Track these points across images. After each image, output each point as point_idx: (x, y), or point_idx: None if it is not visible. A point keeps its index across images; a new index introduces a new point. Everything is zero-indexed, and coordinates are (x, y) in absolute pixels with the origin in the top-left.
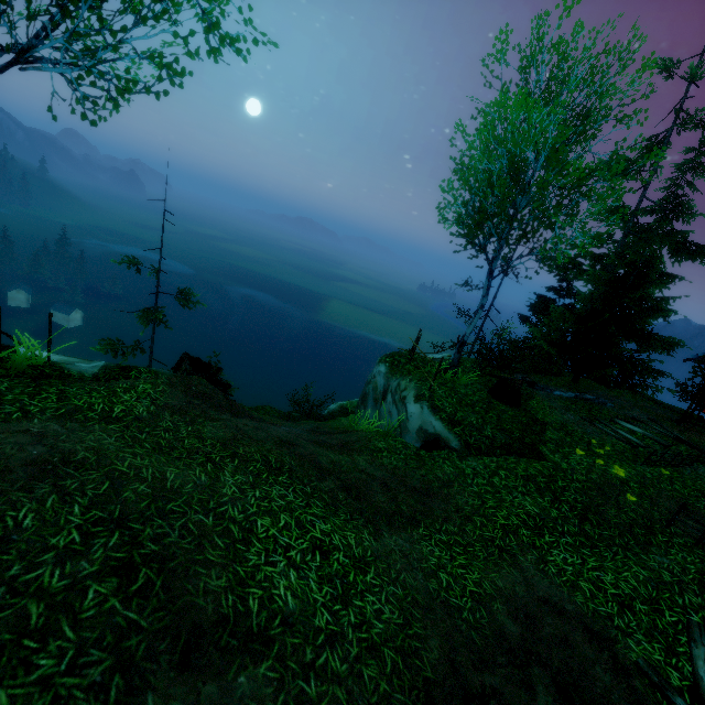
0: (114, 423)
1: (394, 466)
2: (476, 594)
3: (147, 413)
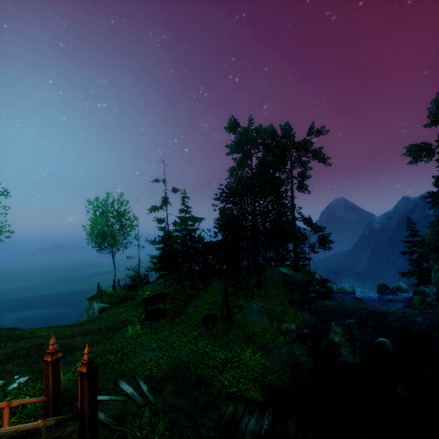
0: None
1: (86, 320)
2: (98, 327)
3: None
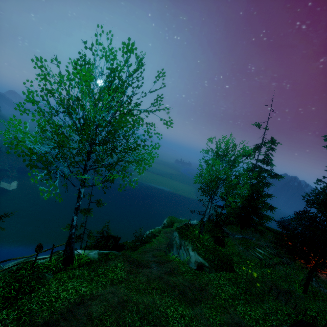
0: (122, 283)
1: (190, 279)
2: (219, 323)
3: (125, 276)
